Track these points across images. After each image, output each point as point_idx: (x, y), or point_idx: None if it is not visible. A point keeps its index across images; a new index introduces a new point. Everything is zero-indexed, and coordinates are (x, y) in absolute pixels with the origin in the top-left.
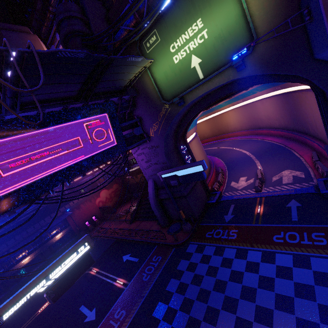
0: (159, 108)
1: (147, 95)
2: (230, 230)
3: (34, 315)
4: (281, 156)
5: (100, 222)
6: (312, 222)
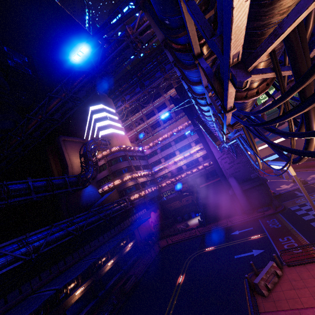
0: None
1: None
2: (312, 195)
3: (177, 286)
4: (297, 174)
5: (156, 241)
6: None
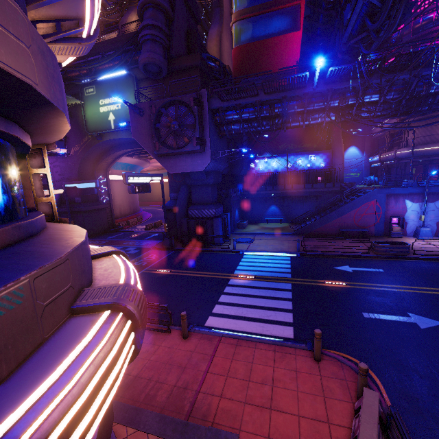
0: (84, 135)
1: (78, 122)
2: (104, 241)
3: None
4: None
5: None
6: (152, 239)
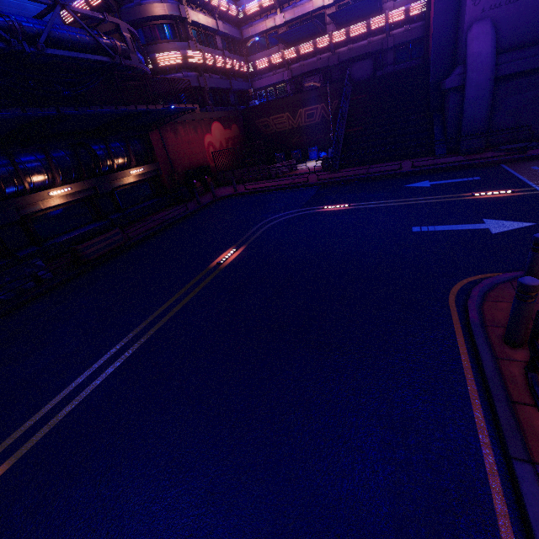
0: None
1: None
2: None
3: (210, 269)
4: None
5: (213, 186)
6: None
